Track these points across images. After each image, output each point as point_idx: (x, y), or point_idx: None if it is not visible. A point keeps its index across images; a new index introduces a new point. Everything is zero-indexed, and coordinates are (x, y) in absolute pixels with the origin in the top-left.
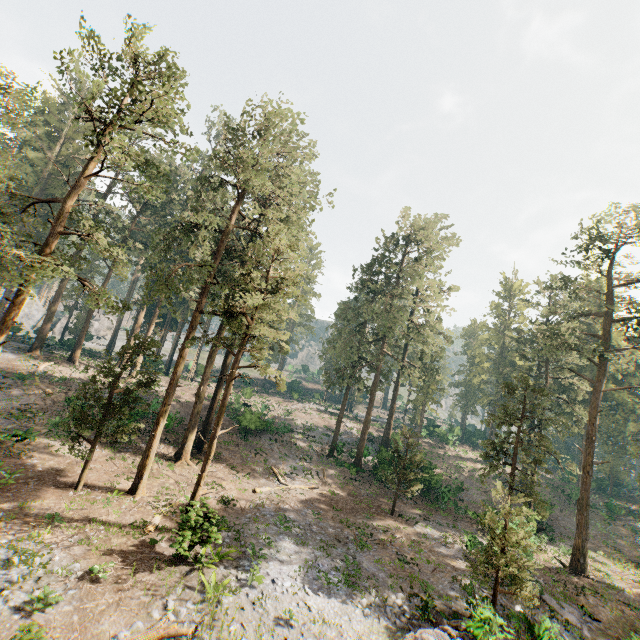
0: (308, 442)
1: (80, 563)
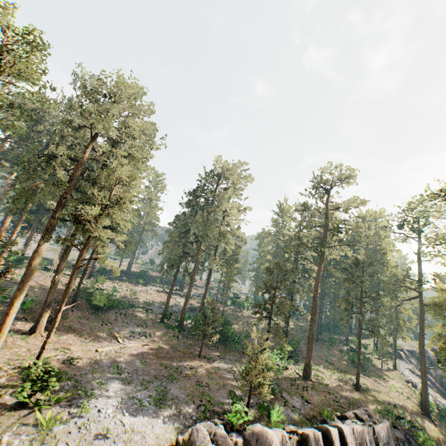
0: (146, 313)
1: None
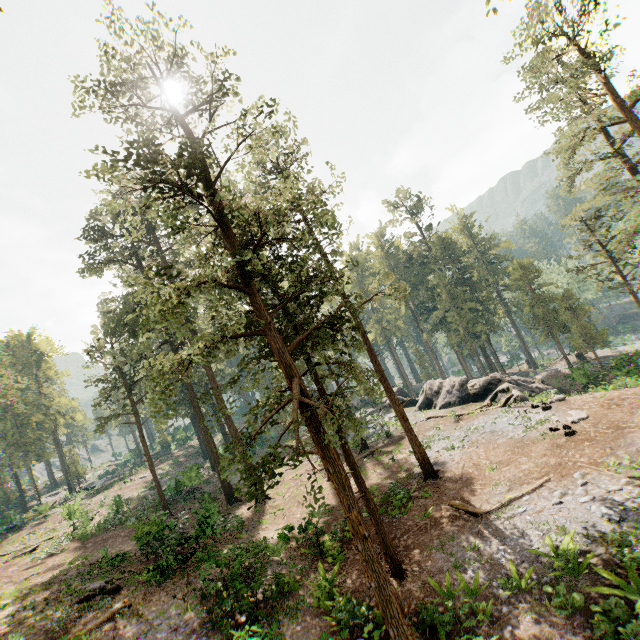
0: None
1: None
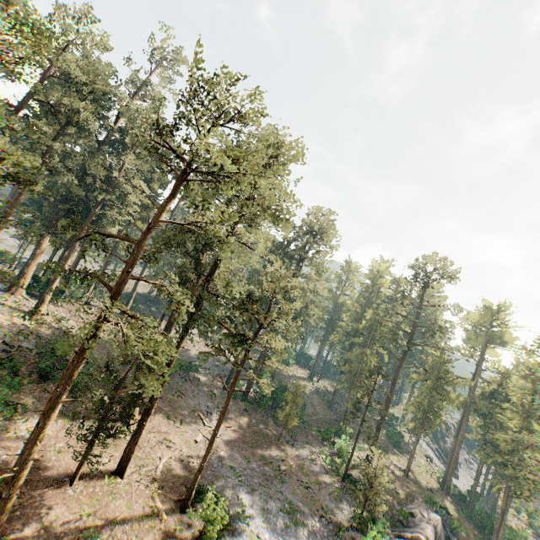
0: (207, 376)
1: None
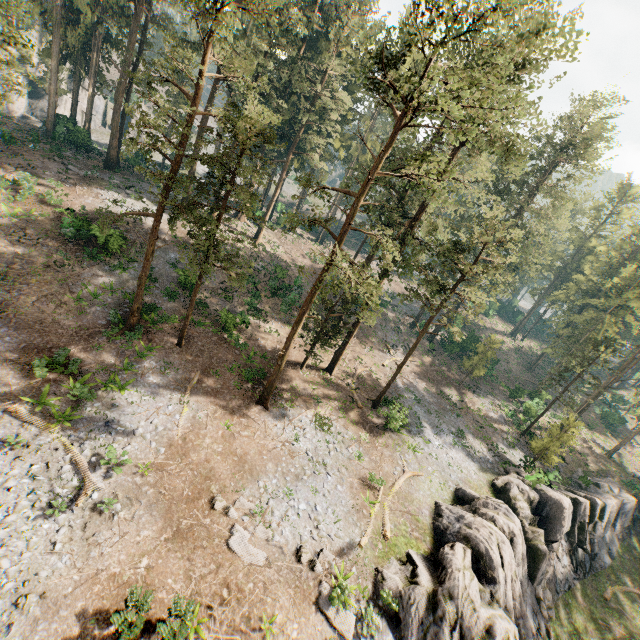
0: (394, 313)
1: (349, 431)
